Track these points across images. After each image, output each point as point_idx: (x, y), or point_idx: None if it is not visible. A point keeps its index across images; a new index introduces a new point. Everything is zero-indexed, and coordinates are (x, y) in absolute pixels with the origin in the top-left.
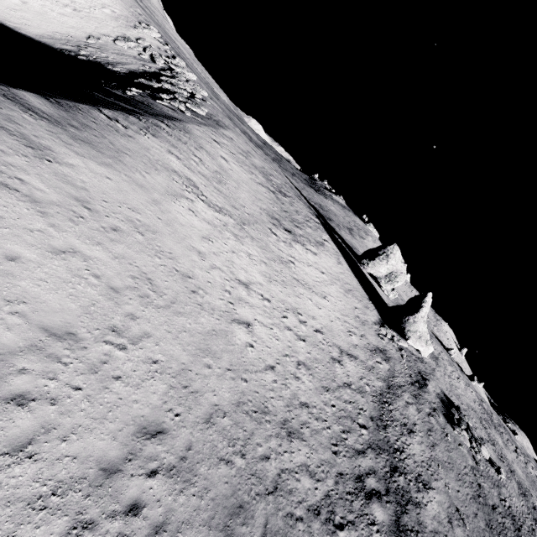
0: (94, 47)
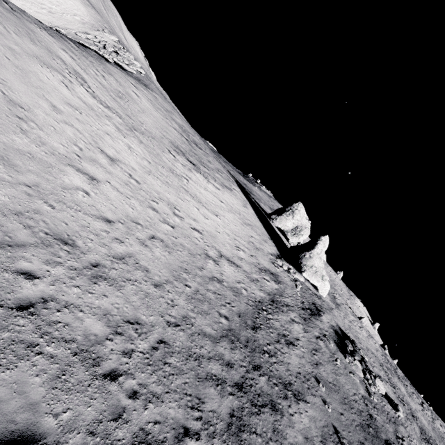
0: None
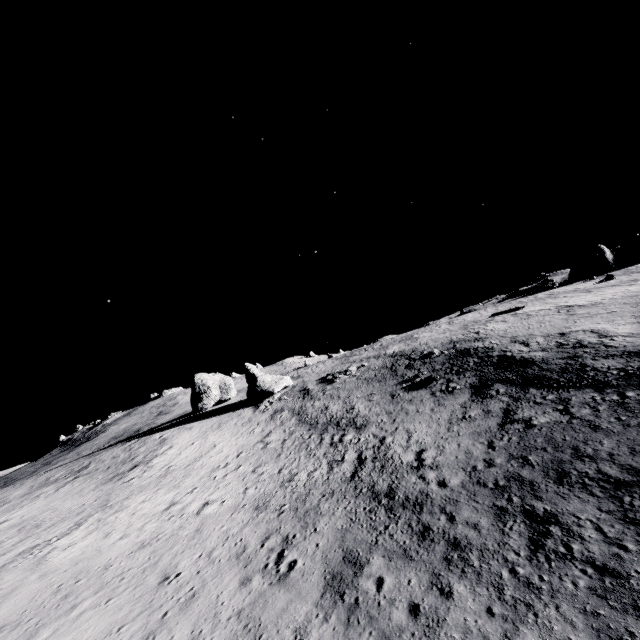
0: None
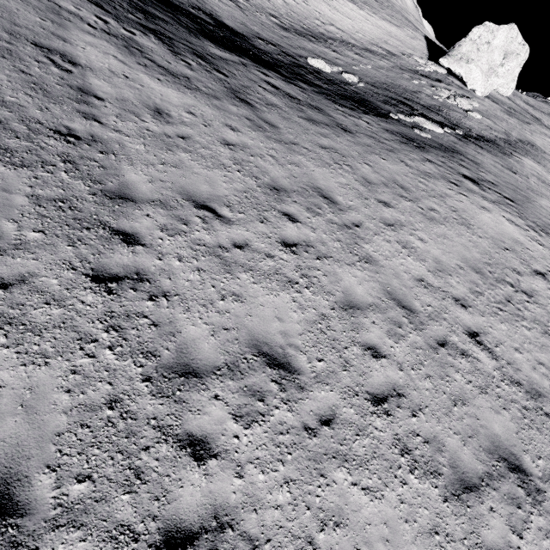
0: None
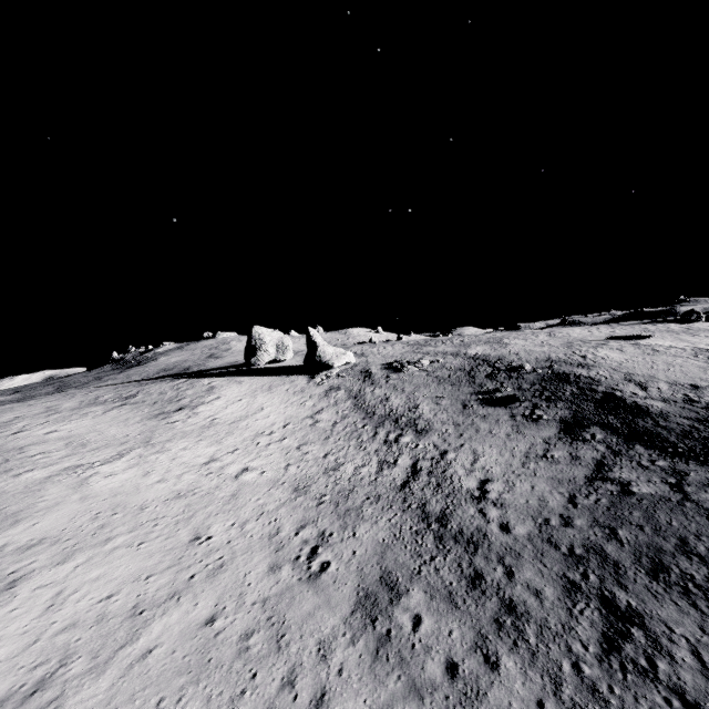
0: None
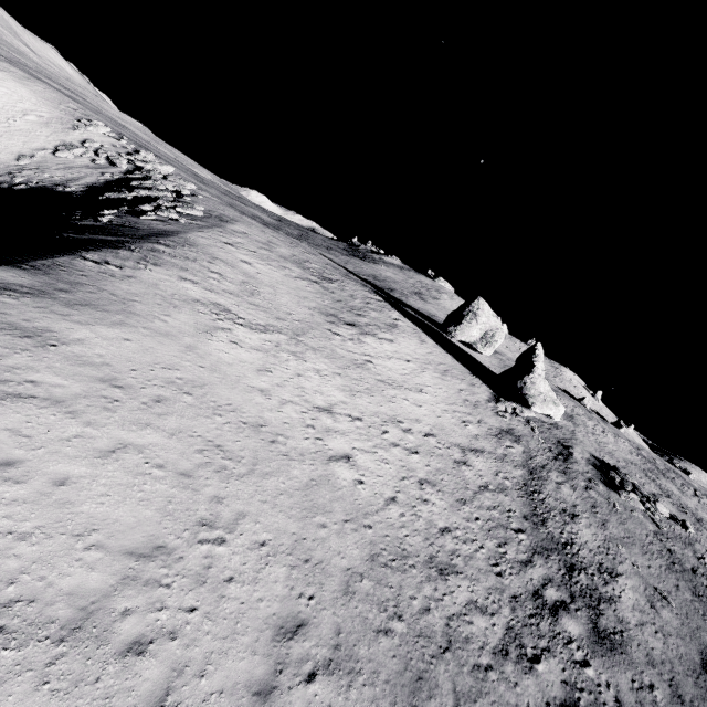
0: (30, 169)
